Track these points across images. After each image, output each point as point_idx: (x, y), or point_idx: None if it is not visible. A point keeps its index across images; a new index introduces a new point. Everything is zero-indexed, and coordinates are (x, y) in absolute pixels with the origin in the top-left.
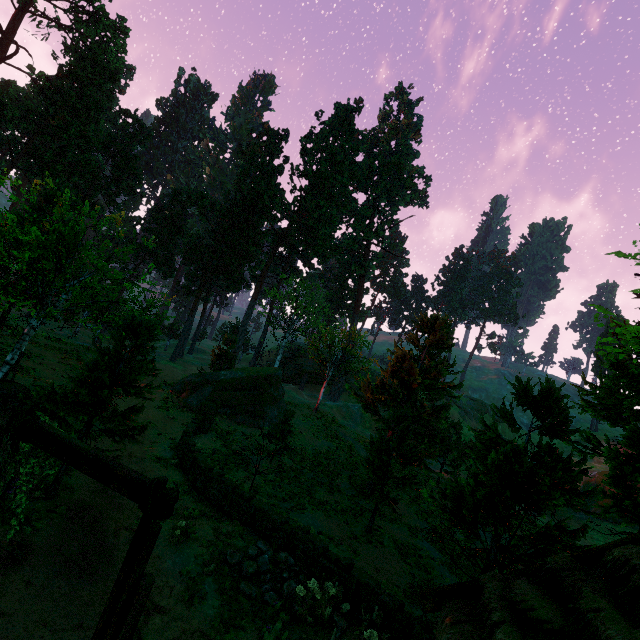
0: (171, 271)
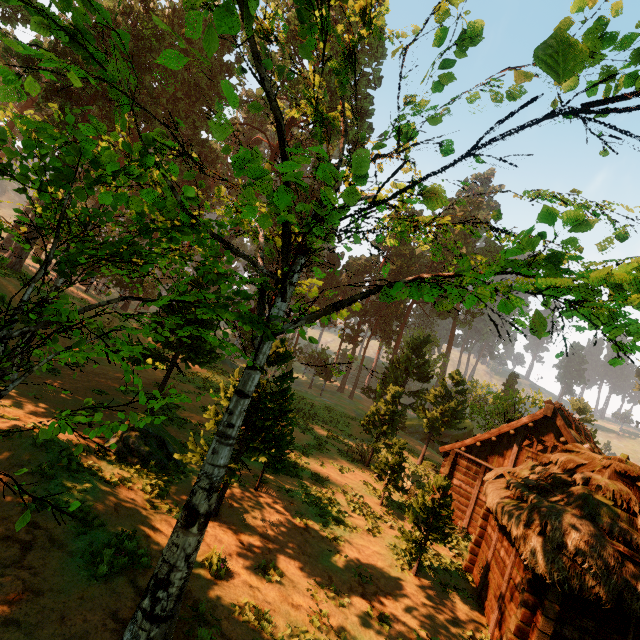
0: (332, 322)
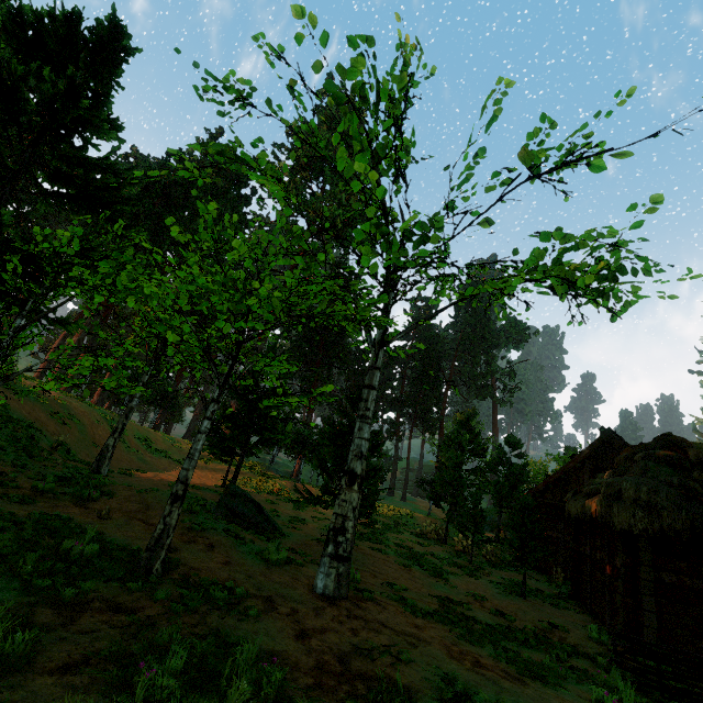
0: None
